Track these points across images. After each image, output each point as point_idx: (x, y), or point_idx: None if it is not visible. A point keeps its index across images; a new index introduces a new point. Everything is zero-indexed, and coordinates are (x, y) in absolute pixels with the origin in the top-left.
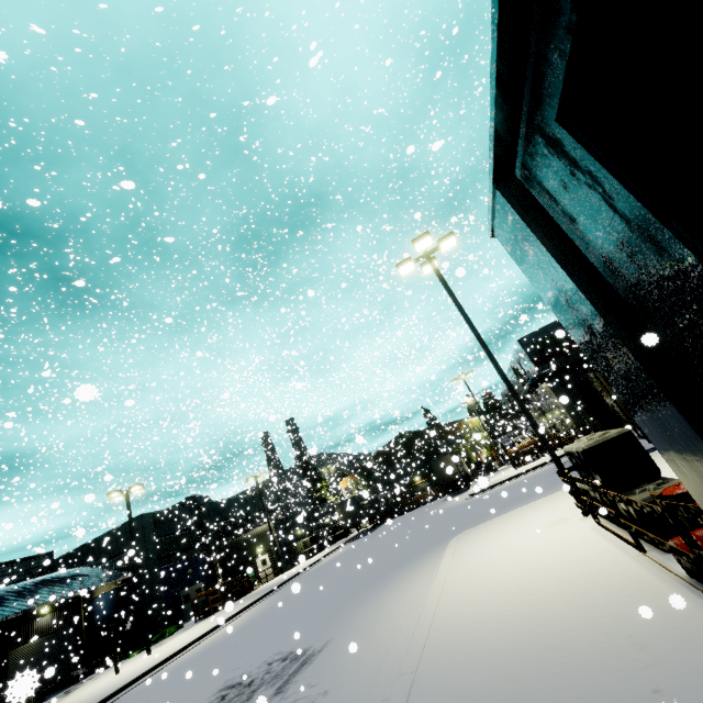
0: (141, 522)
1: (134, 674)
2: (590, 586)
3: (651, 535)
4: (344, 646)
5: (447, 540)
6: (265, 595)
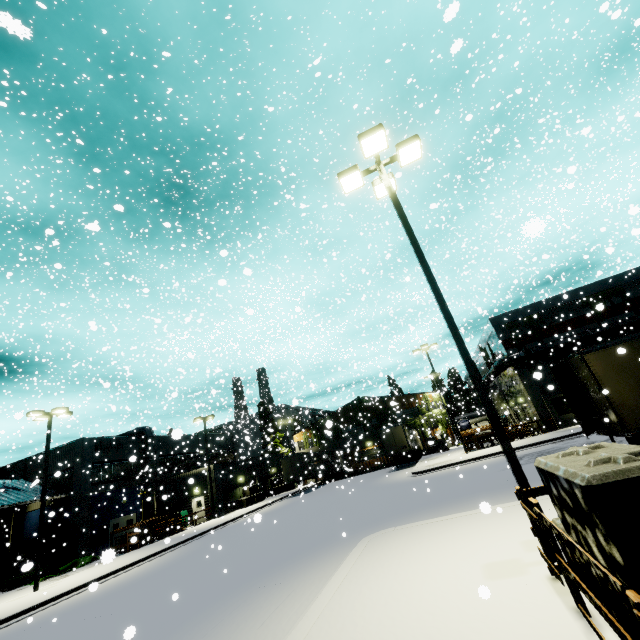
0: (81, 445)
1: None
2: None
3: None
4: None
5: (363, 534)
6: (177, 544)
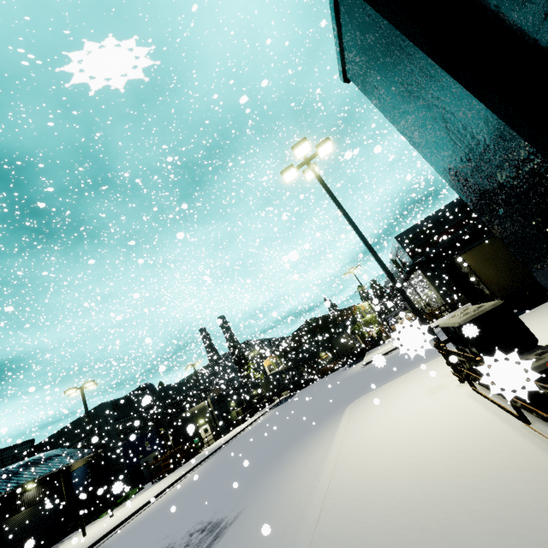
0: (102, 409)
1: (94, 538)
2: (476, 465)
3: (544, 414)
4: (251, 519)
5: (345, 407)
6: (204, 459)
